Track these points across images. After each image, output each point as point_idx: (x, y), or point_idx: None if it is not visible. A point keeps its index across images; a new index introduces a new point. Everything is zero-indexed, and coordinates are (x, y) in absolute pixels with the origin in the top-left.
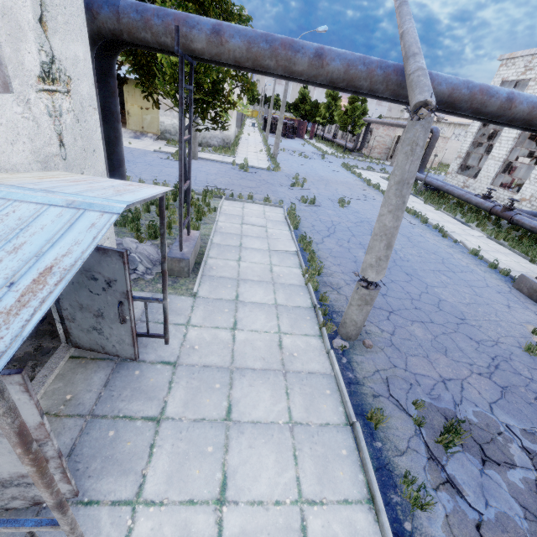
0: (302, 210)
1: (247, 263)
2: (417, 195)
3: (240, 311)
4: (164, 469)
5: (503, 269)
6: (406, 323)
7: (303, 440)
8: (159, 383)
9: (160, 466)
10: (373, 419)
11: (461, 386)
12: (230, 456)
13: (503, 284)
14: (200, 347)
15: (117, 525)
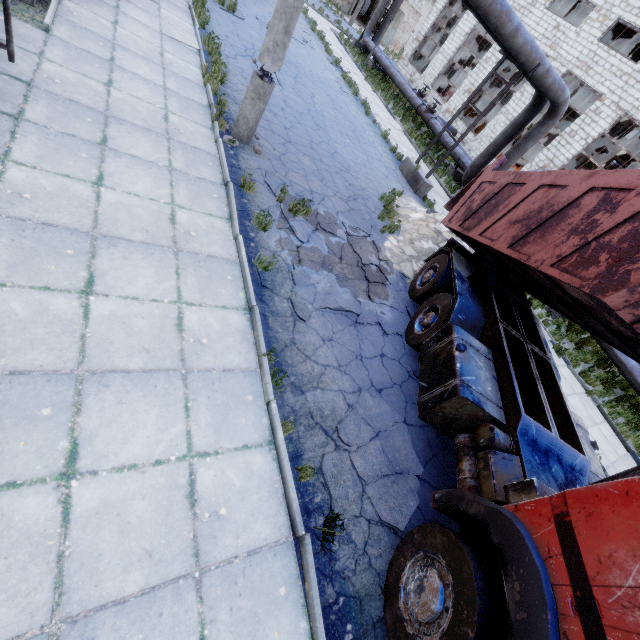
0: (216, 11)
1: (127, 31)
2: (362, 68)
3: (117, 74)
4: (33, 151)
5: (399, 154)
6: (299, 153)
7: (180, 180)
8: (9, 91)
9: (27, 147)
10: (246, 187)
11: (323, 198)
12: (106, 165)
13: (393, 165)
14: (62, 83)
15: None
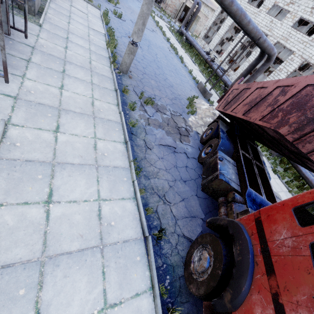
0: (113, 18)
1: (74, 26)
2: (180, 42)
3: (69, 44)
4: (35, 74)
5: (197, 80)
6: (149, 78)
7: (96, 88)
8: (25, 50)
9: (32, 73)
10: (125, 92)
11: (160, 98)
12: (65, 81)
13: (194, 85)
14: (47, 47)
15: (16, 79)
